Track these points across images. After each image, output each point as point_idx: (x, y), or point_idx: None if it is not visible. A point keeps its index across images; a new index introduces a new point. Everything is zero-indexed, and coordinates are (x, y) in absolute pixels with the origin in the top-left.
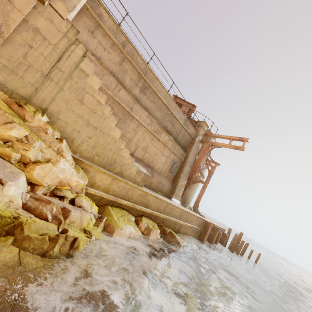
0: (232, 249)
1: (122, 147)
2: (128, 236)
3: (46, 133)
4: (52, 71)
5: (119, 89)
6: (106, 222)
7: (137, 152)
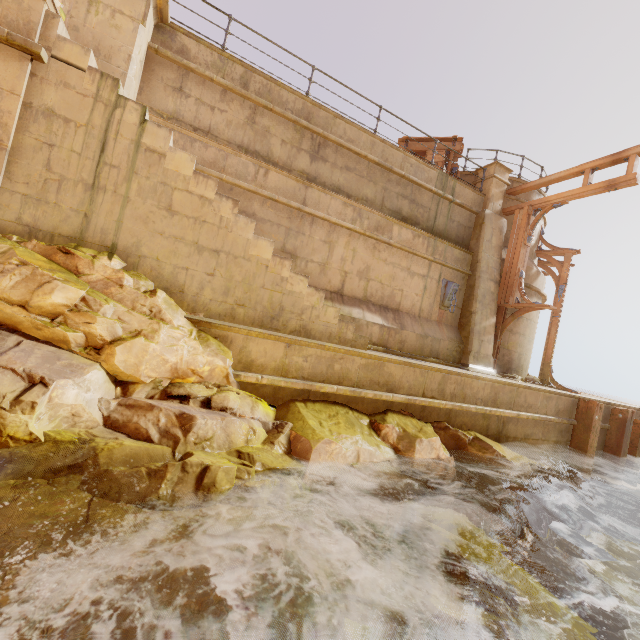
0: None
1: (285, 275)
2: (353, 457)
3: (121, 287)
4: (100, 173)
5: (266, 172)
6: (291, 434)
7: (349, 286)
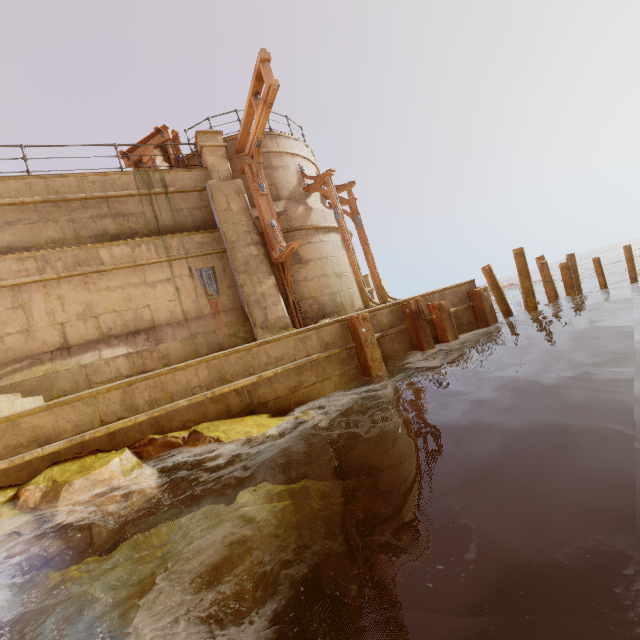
0: (528, 306)
1: None
2: None
3: None
4: None
5: None
6: None
7: (75, 334)
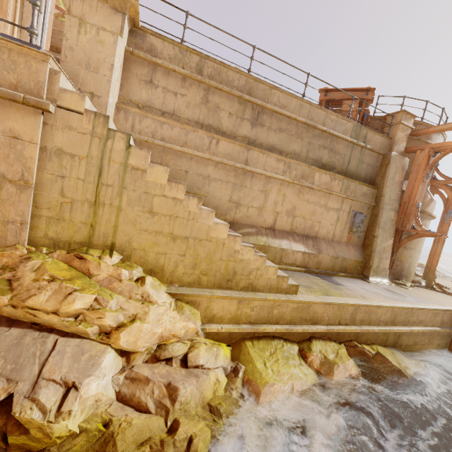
0: None
1: (237, 248)
2: (289, 389)
3: (120, 281)
4: (99, 192)
5: (217, 141)
6: (244, 377)
7: (279, 222)
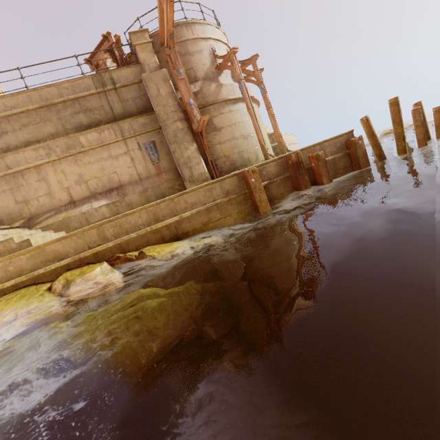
0: (398, 149)
1: None
2: (13, 318)
3: None
4: None
5: None
6: None
7: (76, 194)
